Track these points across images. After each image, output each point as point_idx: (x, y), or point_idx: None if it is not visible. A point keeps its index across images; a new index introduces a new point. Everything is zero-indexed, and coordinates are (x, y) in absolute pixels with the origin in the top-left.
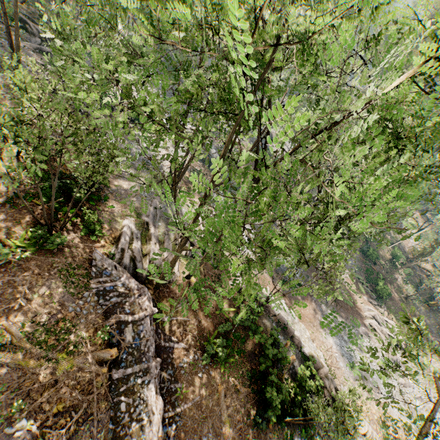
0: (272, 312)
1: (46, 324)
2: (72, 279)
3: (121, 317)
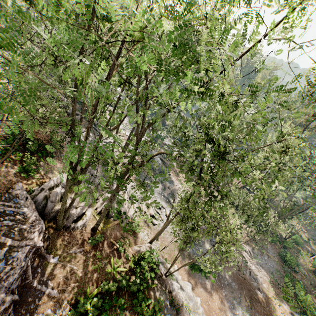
0: (169, 287)
1: None
2: None
3: (1, 239)
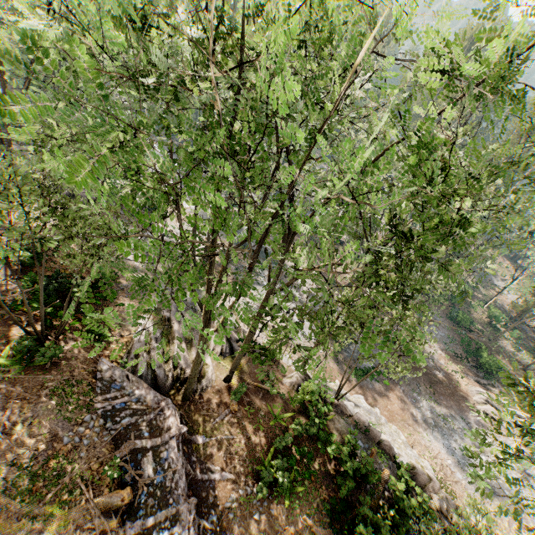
0: (346, 412)
1: (31, 465)
2: (70, 400)
3: (136, 444)
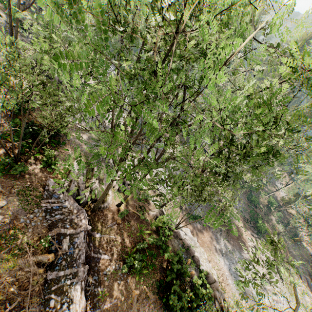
0: (179, 236)
1: None
2: (27, 198)
3: (61, 230)
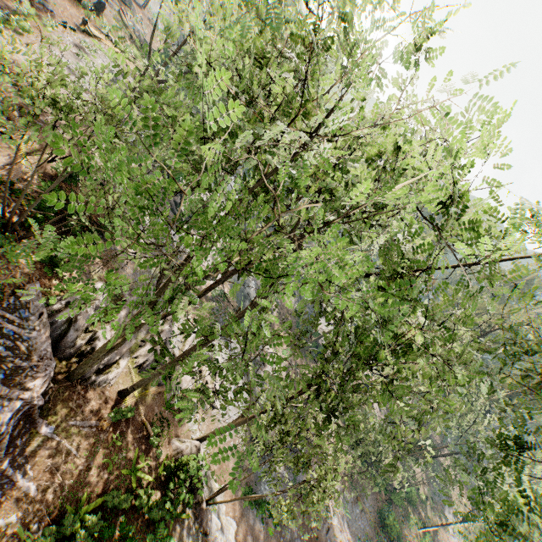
0: (205, 525)
1: None
2: None
3: None
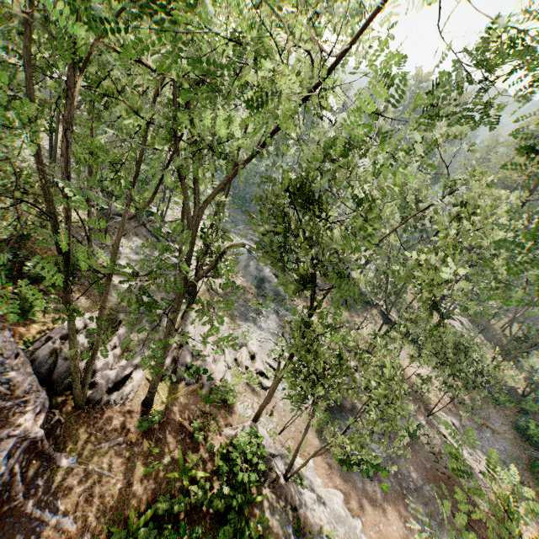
0: (292, 501)
1: None
2: None
3: None
